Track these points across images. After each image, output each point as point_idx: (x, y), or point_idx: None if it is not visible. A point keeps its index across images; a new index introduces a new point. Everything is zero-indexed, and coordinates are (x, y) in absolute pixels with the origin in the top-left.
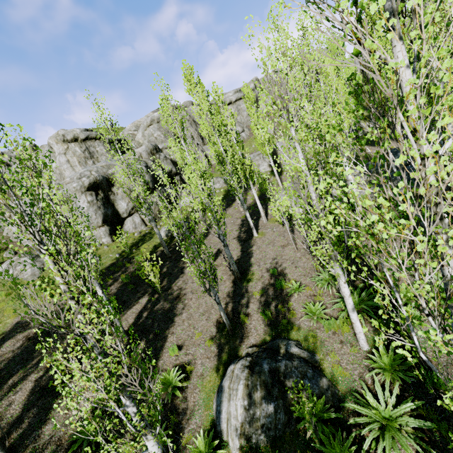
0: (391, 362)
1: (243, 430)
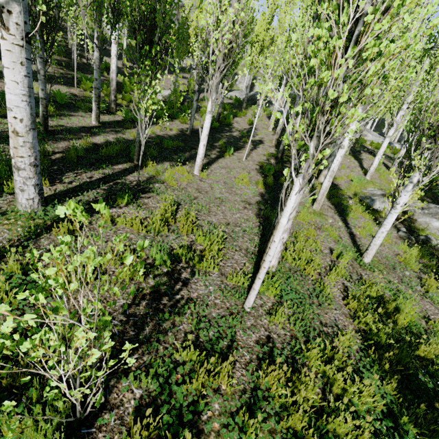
0: (222, 111)
1: (165, 97)
